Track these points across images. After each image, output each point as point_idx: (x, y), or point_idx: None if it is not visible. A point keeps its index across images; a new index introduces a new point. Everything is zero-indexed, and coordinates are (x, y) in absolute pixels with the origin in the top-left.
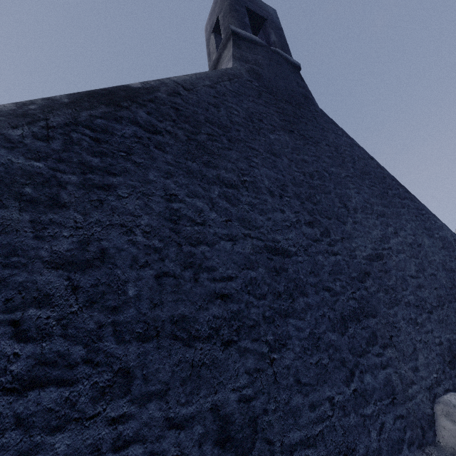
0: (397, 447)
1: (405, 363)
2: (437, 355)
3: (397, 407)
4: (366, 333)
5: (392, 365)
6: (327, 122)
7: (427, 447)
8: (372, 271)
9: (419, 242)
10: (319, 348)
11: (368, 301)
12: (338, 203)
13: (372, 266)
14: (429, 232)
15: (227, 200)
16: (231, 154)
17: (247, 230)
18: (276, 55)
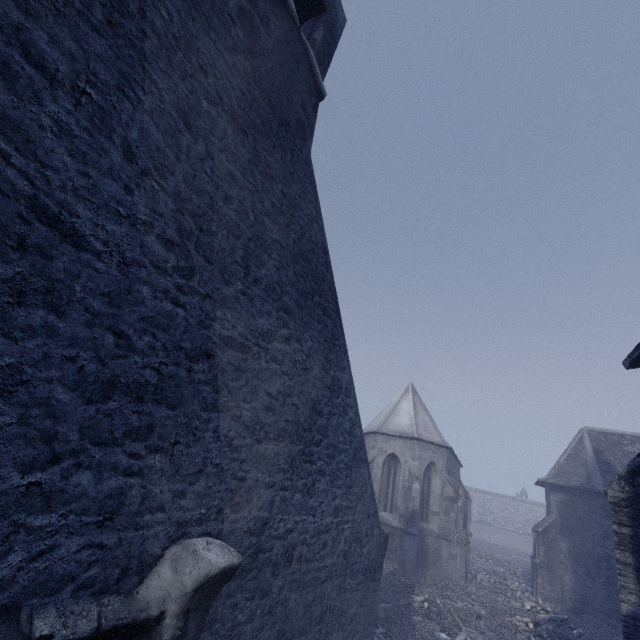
0: (53, 587)
1: (171, 482)
2: (227, 489)
3: (105, 531)
4: (138, 421)
5: (148, 476)
6: (305, 173)
7: (112, 595)
8: (220, 357)
9: (307, 366)
10: (11, 395)
11: (180, 385)
12: (239, 257)
13: (223, 352)
14: (327, 364)
15: (4, 72)
16: (93, 38)
17: (10, 146)
18: (301, 47)
